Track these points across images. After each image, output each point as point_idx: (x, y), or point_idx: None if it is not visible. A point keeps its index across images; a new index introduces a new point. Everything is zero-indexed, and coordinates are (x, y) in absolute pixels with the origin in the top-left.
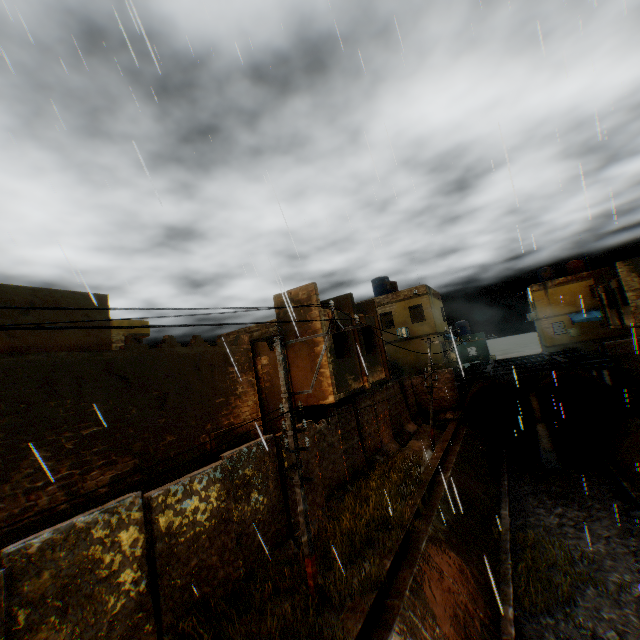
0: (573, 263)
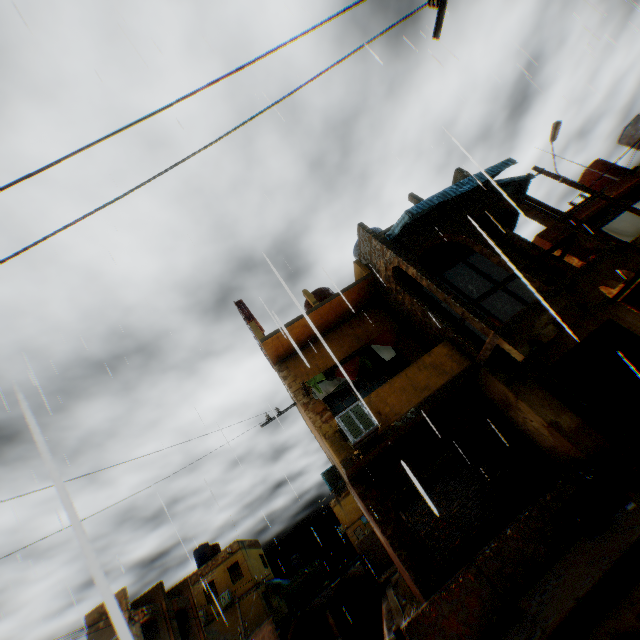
0: None
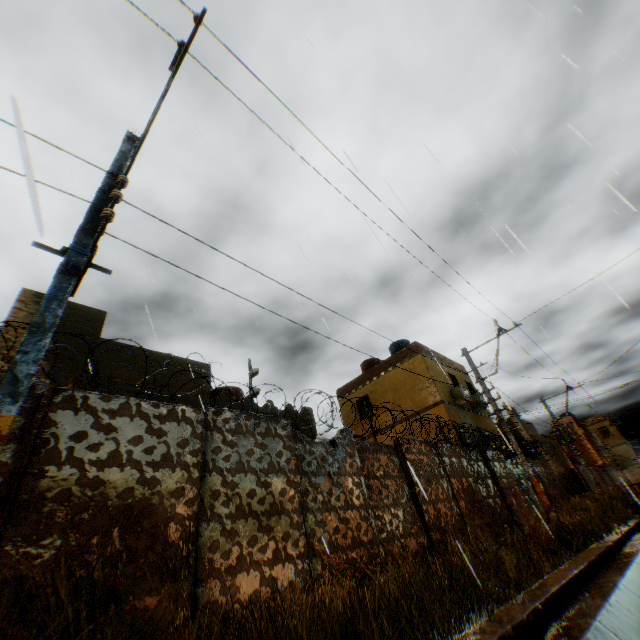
0: None
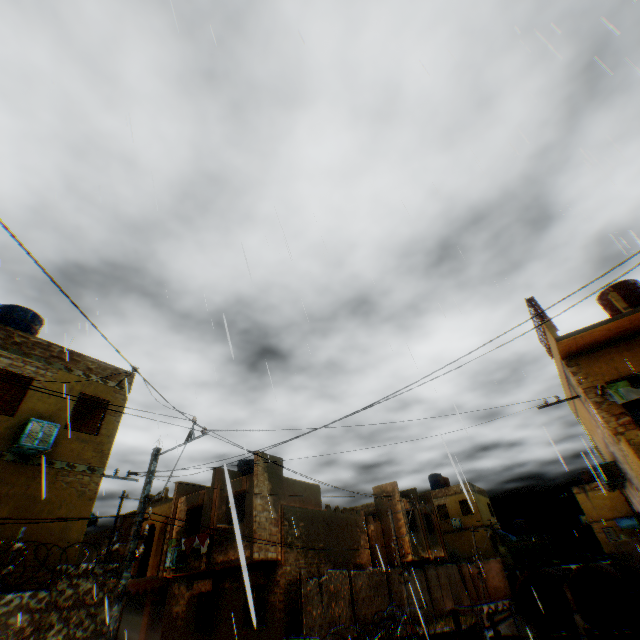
0: None
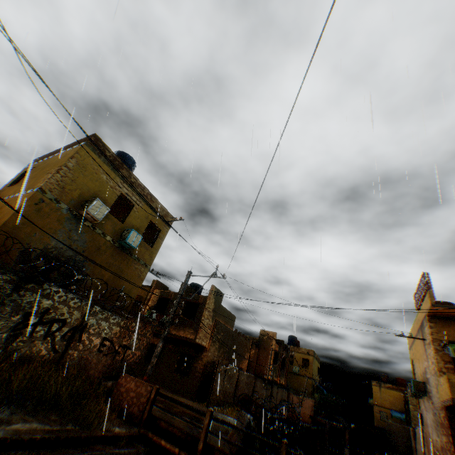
0: (400, 379)
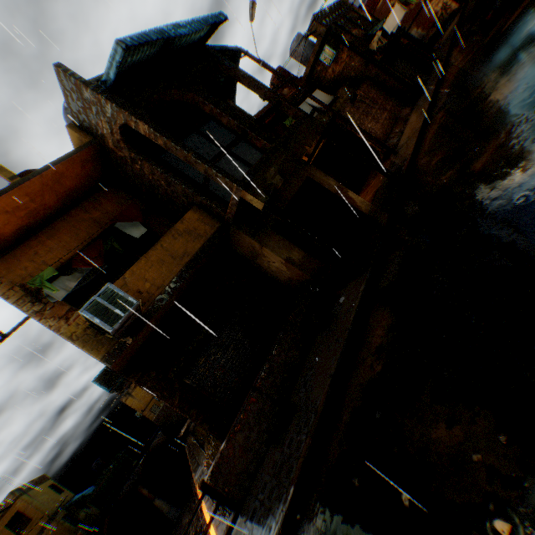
0: None
